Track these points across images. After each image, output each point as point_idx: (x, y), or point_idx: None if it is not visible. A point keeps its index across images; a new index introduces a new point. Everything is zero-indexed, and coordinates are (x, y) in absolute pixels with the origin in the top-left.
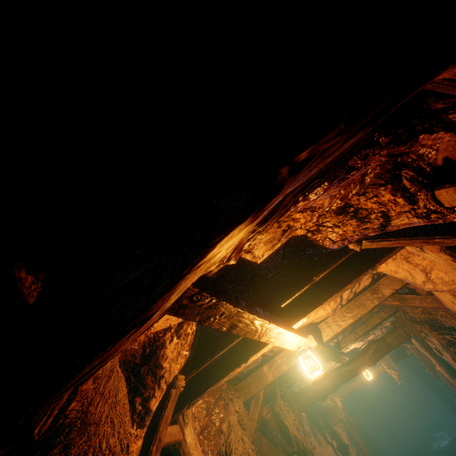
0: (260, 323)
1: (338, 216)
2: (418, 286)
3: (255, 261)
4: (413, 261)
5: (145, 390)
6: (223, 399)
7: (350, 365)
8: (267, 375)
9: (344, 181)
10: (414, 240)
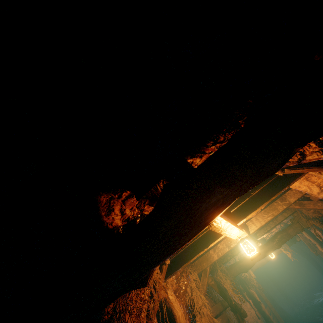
0: (224, 223)
1: None
2: (314, 195)
3: None
4: (311, 180)
5: None
6: (186, 272)
7: (263, 249)
8: (213, 256)
9: None
10: (319, 168)
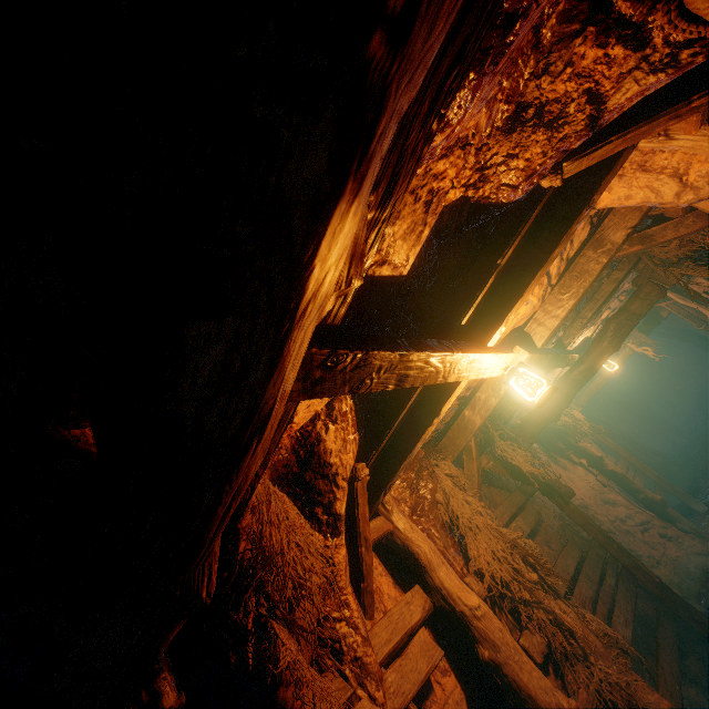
0: (439, 360)
1: (509, 136)
2: (669, 205)
3: (399, 273)
4: (655, 166)
5: (322, 497)
6: (425, 468)
7: (583, 364)
8: (472, 420)
9: (504, 55)
10: (653, 122)
